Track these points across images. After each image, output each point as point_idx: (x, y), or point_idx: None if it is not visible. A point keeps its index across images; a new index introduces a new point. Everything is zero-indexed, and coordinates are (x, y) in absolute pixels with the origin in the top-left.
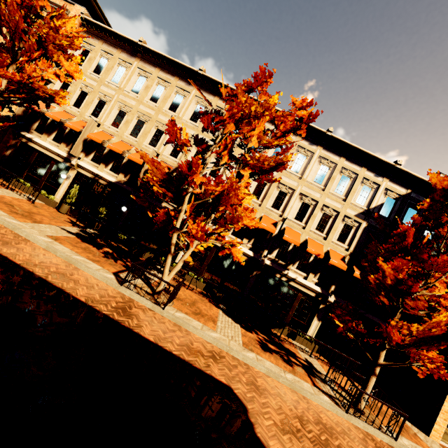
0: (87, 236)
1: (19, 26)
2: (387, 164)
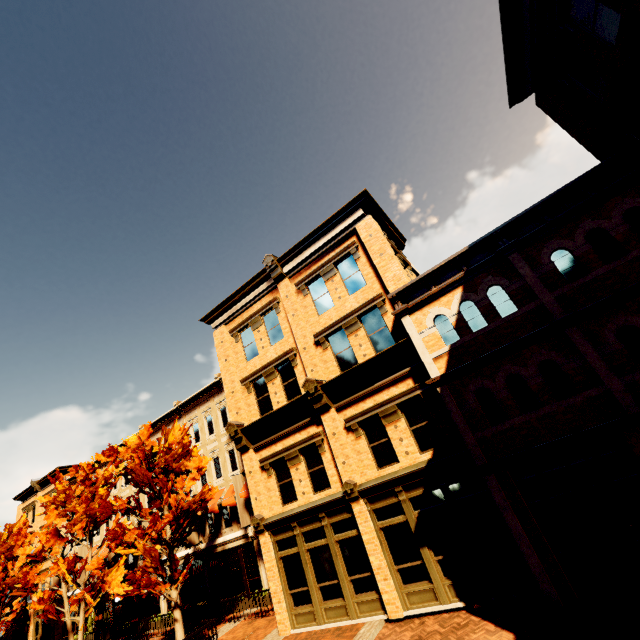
0: None
1: None
2: (214, 384)
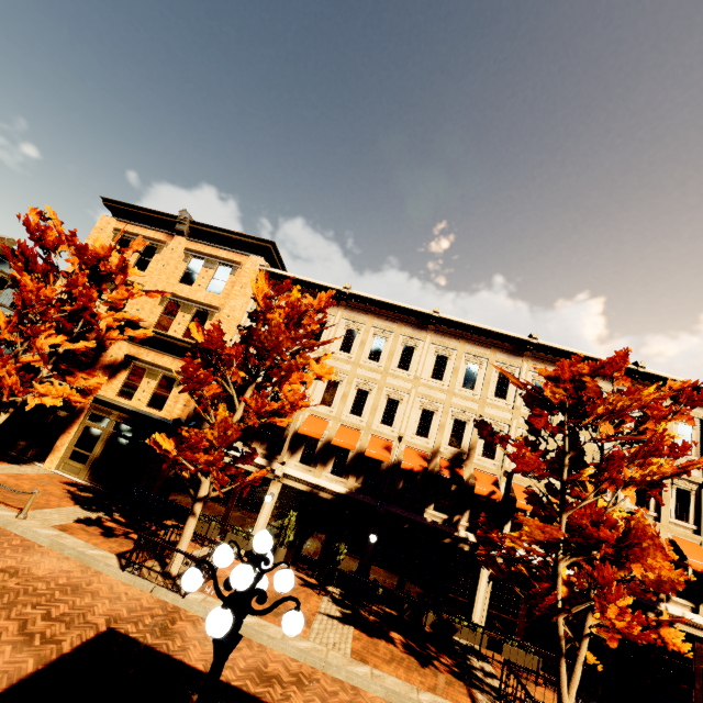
0: (354, 615)
1: (280, 346)
2: None
